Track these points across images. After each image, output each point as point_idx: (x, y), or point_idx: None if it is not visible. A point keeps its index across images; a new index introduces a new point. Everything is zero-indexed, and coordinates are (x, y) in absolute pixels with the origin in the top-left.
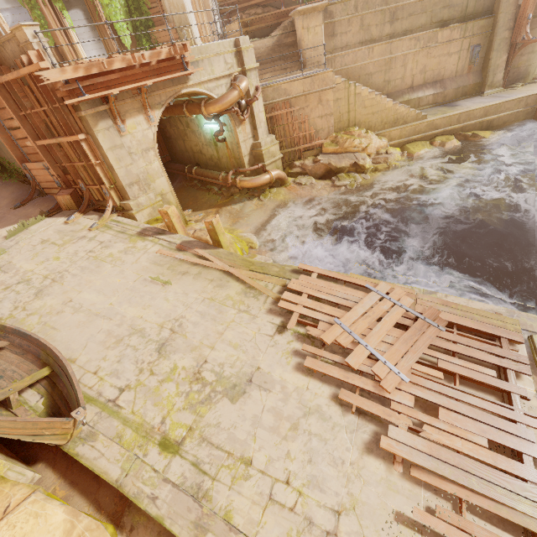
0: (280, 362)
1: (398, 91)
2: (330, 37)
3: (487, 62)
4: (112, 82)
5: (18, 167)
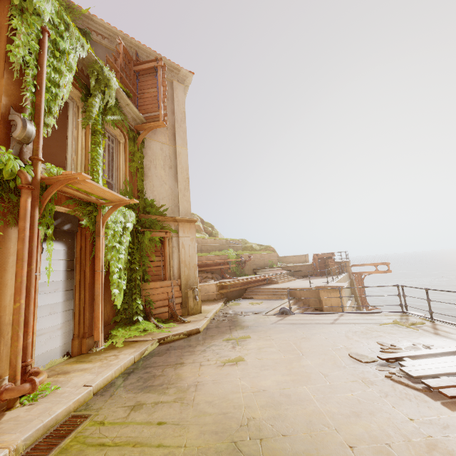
0: None
1: None
2: None
3: None
4: None
5: None
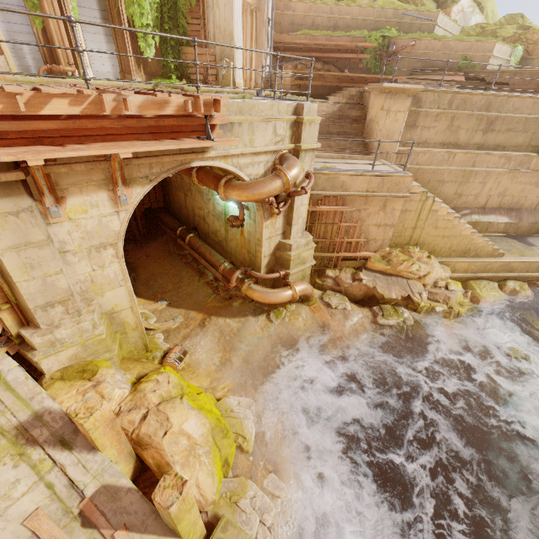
0: None
1: (468, 207)
2: (408, 127)
3: None
4: (47, 131)
5: None
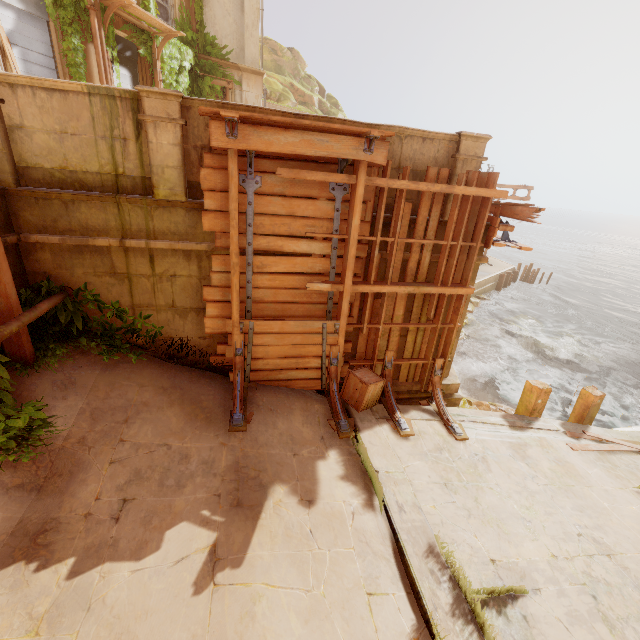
0: None
1: None
2: None
3: None
4: None
5: (153, 324)
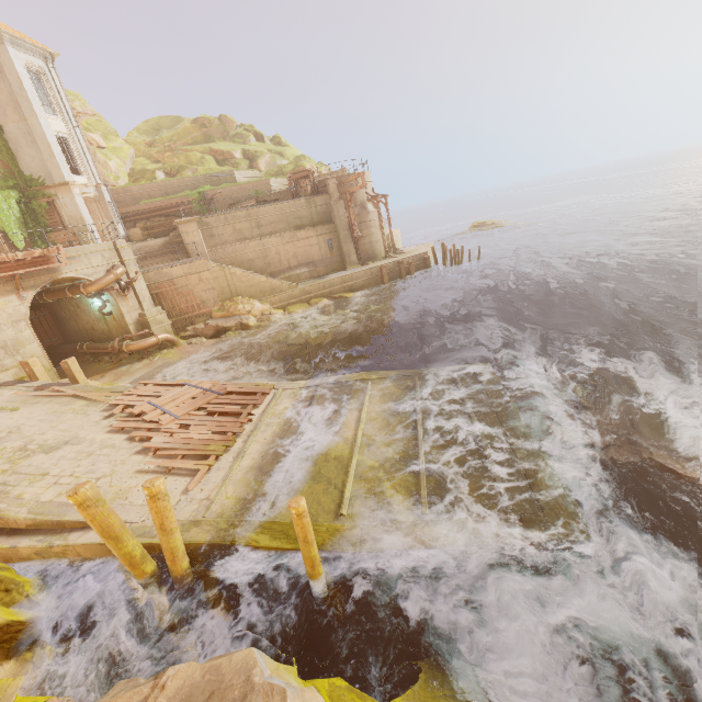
0: (97, 431)
1: (280, 270)
2: (210, 237)
3: (341, 249)
4: None
5: None
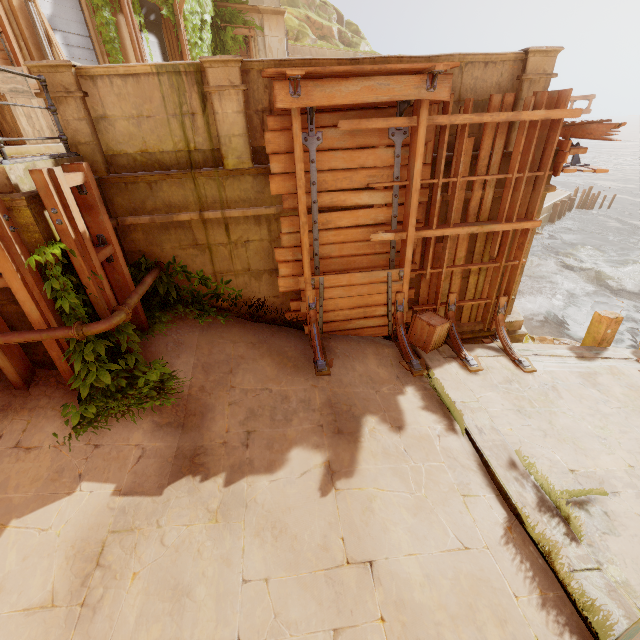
0: None
1: None
2: None
3: None
4: None
5: (233, 288)
